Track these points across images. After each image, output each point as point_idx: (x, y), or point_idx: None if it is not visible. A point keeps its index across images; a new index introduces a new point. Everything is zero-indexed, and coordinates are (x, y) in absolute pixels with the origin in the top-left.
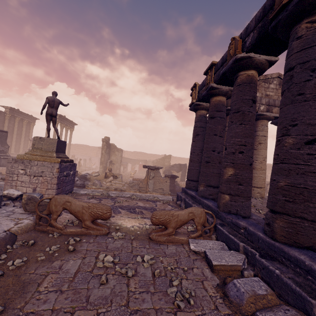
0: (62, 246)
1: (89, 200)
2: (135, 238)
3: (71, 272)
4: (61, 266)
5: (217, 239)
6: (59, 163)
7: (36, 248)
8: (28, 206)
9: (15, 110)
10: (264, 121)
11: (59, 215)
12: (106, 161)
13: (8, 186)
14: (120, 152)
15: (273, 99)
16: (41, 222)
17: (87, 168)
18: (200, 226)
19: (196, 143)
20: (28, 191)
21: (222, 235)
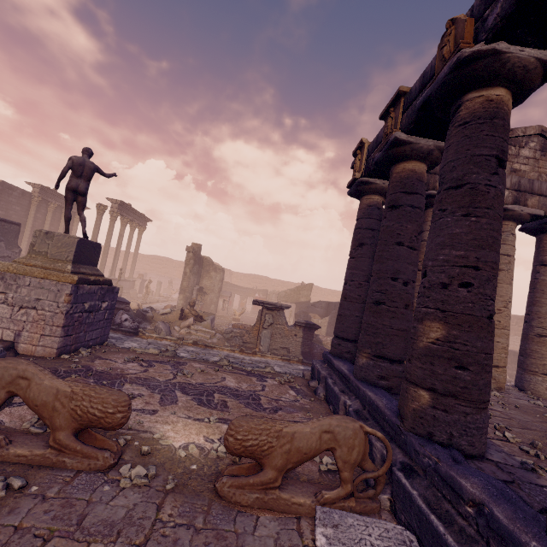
0: None
1: (125, 365)
2: (178, 486)
3: None
4: None
5: (393, 507)
6: (73, 284)
7: None
8: None
9: (49, 191)
10: (508, 224)
11: None
12: (192, 288)
13: None
14: (220, 273)
15: (529, 178)
16: None
17: (162, 298)
18: (349, 472)
19: (358, 261)
20: (5, 336)
21: (410, 506)
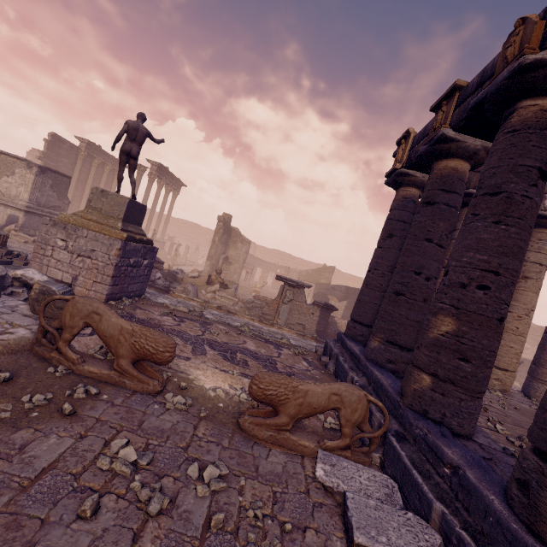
0: (57, 399)
1: (161, 317)
2: (209, 416)
3: (37, 465)
4: (27, 444)
5: (382, 464)
6: (123, 240)
7: (8, 389)
8: (39, 305)
9: (95, 147)
10: None
11: (76, 334)
12: (219, 256)
13: (36, 264)
14: (246, 245)
15: None
16: (45, 340)
17: (189, 262)
18: (349, 429)
19: (385, 251)
20: (65, 278)
21: (397, 463)
